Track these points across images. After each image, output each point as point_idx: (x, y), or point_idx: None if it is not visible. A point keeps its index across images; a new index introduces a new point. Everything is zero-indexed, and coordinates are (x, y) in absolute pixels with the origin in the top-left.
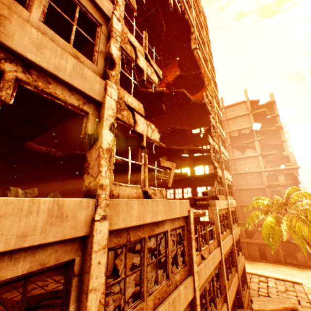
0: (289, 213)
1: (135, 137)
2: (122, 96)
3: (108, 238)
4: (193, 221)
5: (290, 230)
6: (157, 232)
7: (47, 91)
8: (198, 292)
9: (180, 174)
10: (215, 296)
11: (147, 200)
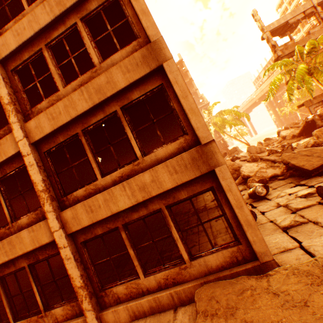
0: (212, 117)
1: None
2: None
3: None
4: None
5: (215, 127)
6: None
7: None
8: None
9: None
10: None
11: None
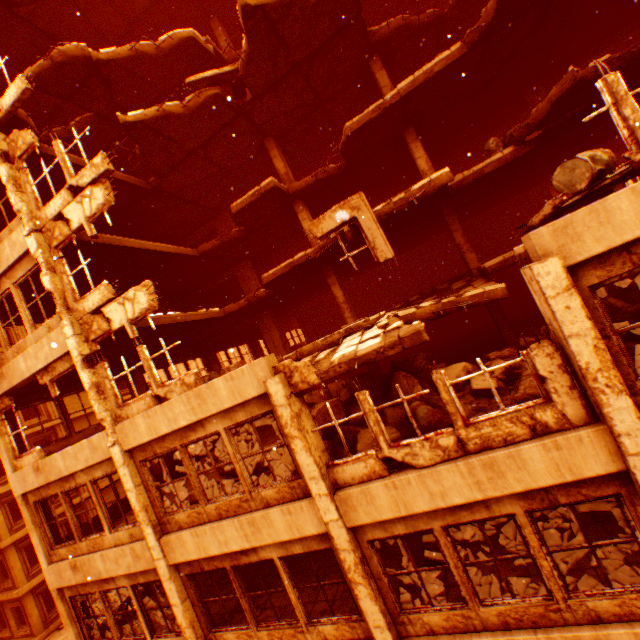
0: None
1: (342, 150)
2: (84, 311)
3: (124, 457)
4: (286, 401)
5: None
6: (195, 437)
7: (58, 374)
8: (345, 531)
9: (547, 107)
10: (541, 569)
11: (154, 409)
